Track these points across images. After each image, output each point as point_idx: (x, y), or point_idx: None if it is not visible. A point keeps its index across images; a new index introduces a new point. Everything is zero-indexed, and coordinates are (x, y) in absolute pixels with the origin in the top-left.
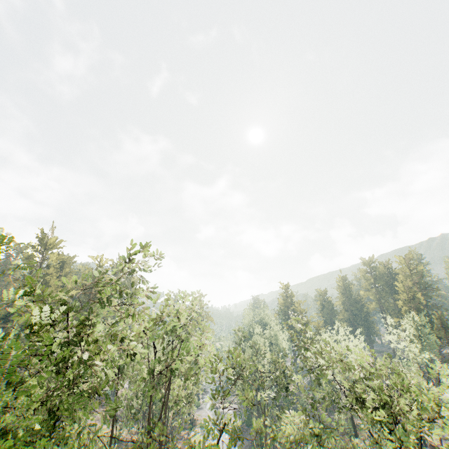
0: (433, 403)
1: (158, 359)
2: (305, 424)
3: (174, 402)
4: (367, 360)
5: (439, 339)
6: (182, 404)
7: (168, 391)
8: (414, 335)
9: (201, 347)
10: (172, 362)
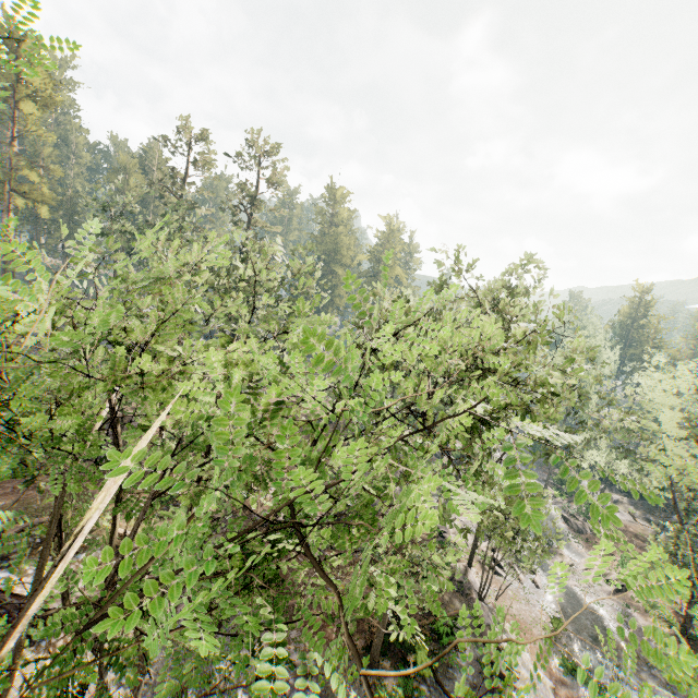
0: None
1: None
2: (620, 421)
3: None
4: None
5: None
6: None
7: None
8: None
9: None
10: None
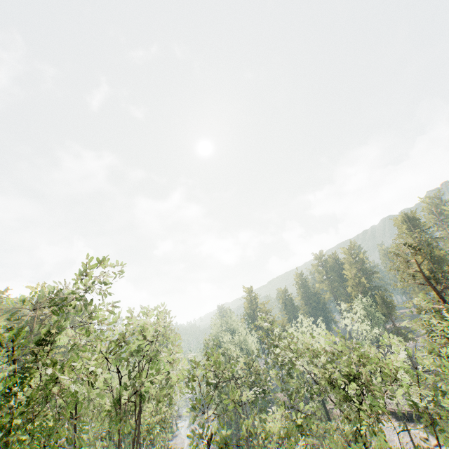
0: (391, 366)
1: (124, 384)
2: (285, 417)
3: (146, 432)
4: (333, 340)
5: (383, 316)
6: (155, 432)
7: (138, 420)
8: (364, 316)
9: (172, 364)
10: (140, 386)
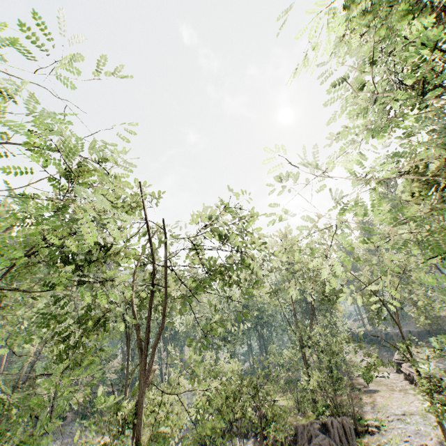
0: None
1: None
2: None
3: None
4: None
5: None
6: None
7: None
8: None
9: None
10: None
